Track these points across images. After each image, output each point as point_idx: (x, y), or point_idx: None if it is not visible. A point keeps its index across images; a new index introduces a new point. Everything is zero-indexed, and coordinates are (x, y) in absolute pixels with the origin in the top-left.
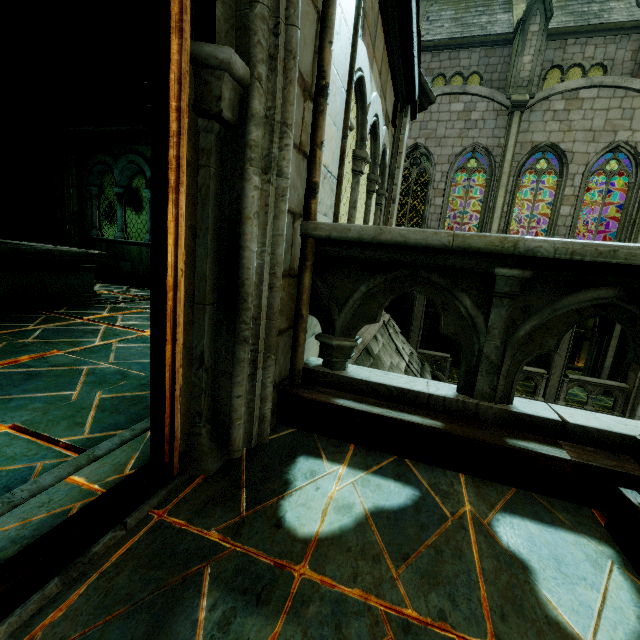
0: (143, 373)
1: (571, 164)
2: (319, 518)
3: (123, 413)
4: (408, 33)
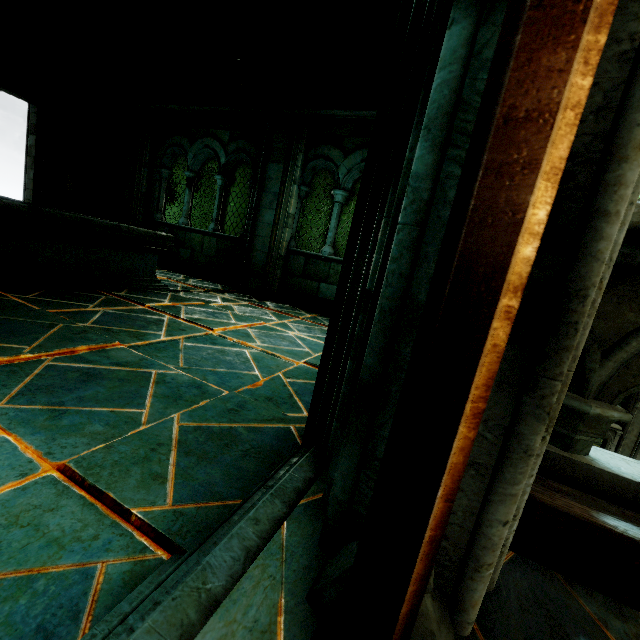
0: (222, 389)
1: None
2: None
3: (216, 462)
4: None
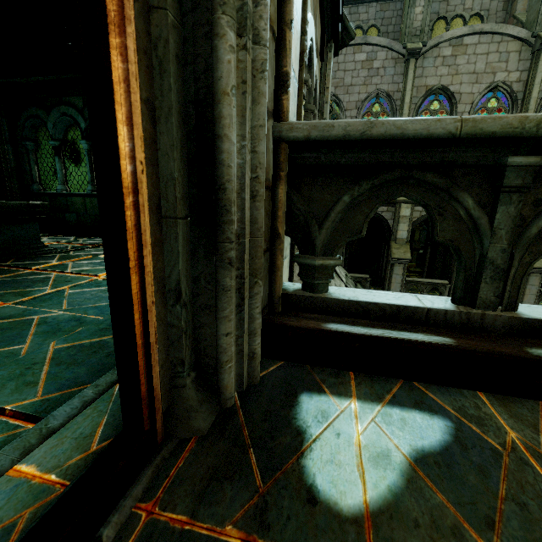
0: (101, 317)
1: (459, 104)
2: (358, 479)
3: (83, 364)
4: None
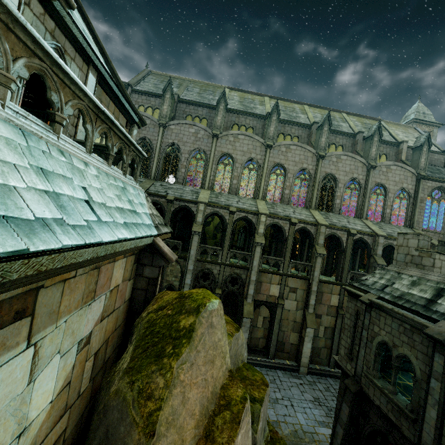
0: None
1: (236, 163)
2: None
3: None
4: (124, 105)
